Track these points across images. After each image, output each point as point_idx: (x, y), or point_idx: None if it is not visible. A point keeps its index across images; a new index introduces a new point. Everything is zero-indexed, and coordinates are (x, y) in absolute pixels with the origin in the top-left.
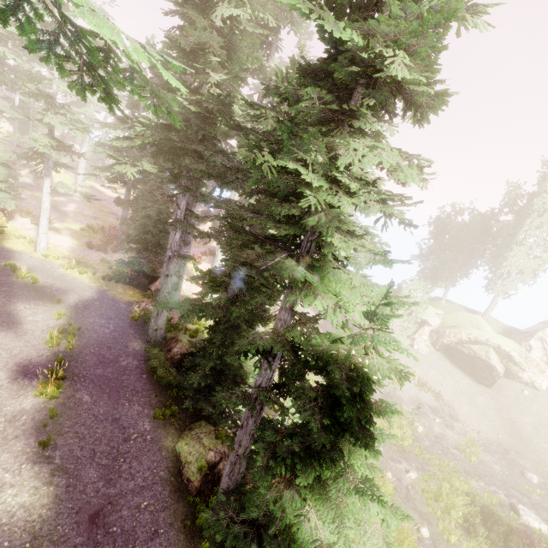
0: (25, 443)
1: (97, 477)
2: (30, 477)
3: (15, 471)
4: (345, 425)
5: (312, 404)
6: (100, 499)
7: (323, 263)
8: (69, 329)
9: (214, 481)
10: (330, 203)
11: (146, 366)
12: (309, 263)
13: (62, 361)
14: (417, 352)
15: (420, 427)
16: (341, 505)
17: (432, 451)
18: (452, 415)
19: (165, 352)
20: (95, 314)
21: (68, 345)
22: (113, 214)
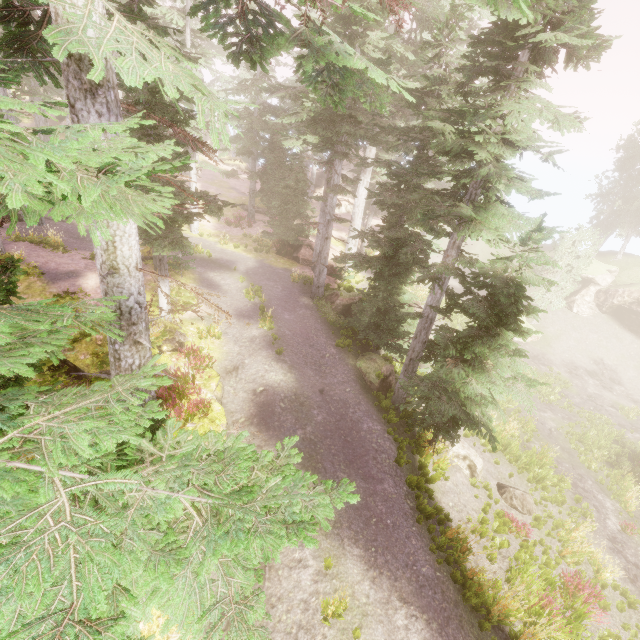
0: (267, 352)
1: (313, 374)
2: (278, 368)
3: (269, 365)
4: (502, 316)
5: (478, 304)
6: (321, 384)
7: (486, 205)
8: (255, 288)
9: (387, 387)
10: (497, 156)
11: (320, 314)
12: (477, 205)
13: (263, 308)
14: (576, 315)
15: (571, 387)
16: (497, 363)
17: (583, 407)
18: (613, 379)
19: (330, 304)
20: (264, 279)
21: (261, 298)
22: (233, 189)
